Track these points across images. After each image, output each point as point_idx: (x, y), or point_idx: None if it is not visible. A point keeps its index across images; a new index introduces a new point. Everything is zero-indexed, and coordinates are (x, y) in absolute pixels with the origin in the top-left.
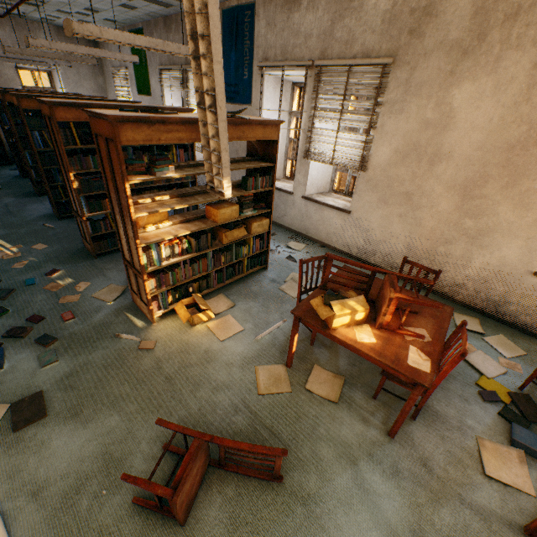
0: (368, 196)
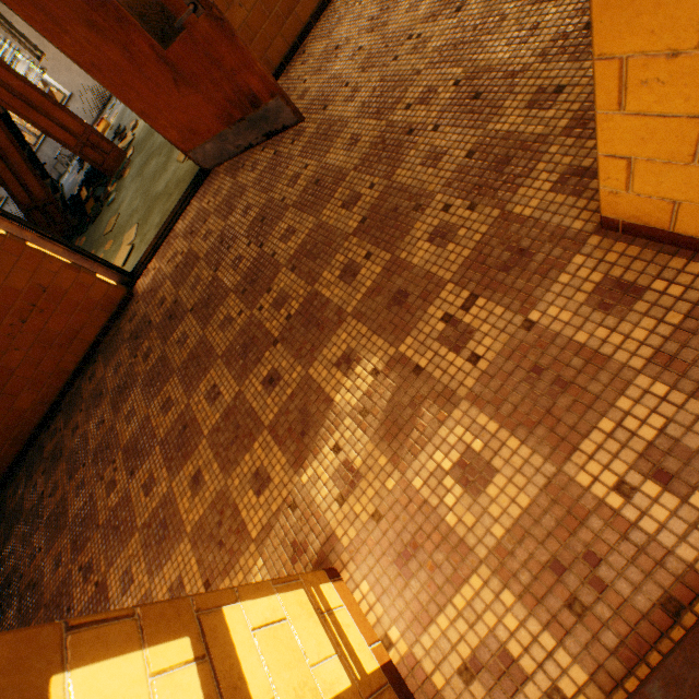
0: (64, 77)
